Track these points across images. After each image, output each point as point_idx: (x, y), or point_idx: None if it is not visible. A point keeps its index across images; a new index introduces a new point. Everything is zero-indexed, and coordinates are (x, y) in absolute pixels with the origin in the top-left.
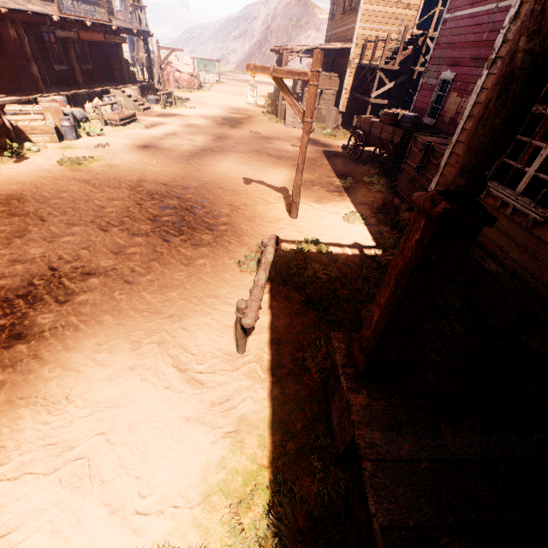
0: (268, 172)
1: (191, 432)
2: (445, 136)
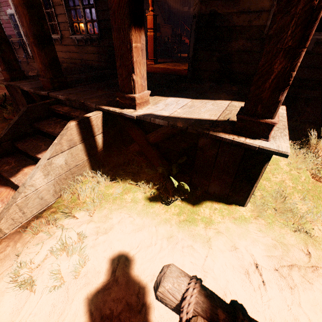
0: None
1: None
2: None
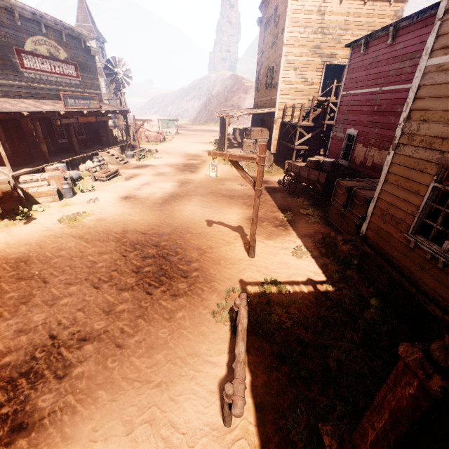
0: (224, 212)
1: None
2: (361, 180)
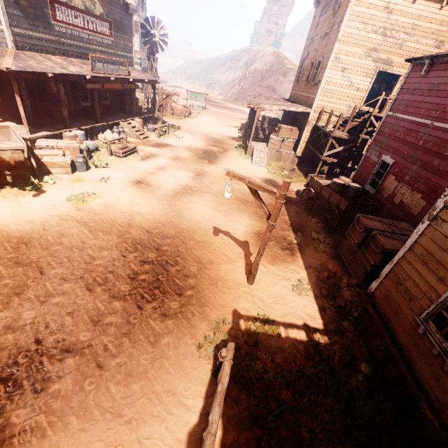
0: (233, 220)
1: None
2: (384, 221)
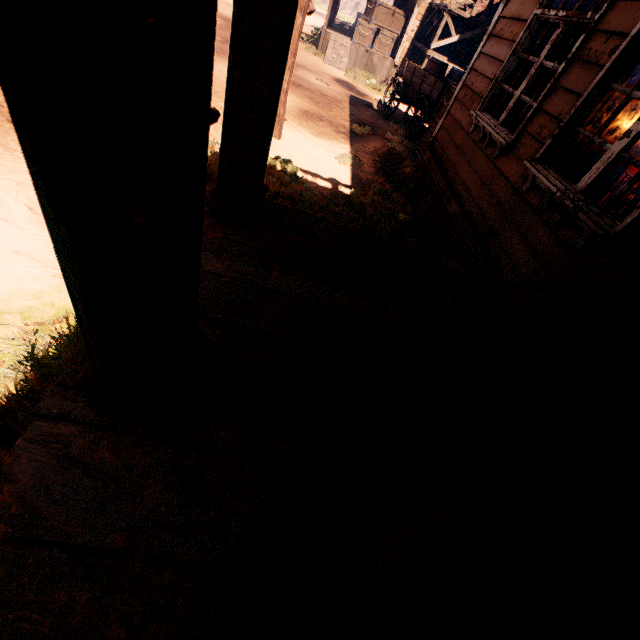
0: None
1: (13, 262)
2: None
